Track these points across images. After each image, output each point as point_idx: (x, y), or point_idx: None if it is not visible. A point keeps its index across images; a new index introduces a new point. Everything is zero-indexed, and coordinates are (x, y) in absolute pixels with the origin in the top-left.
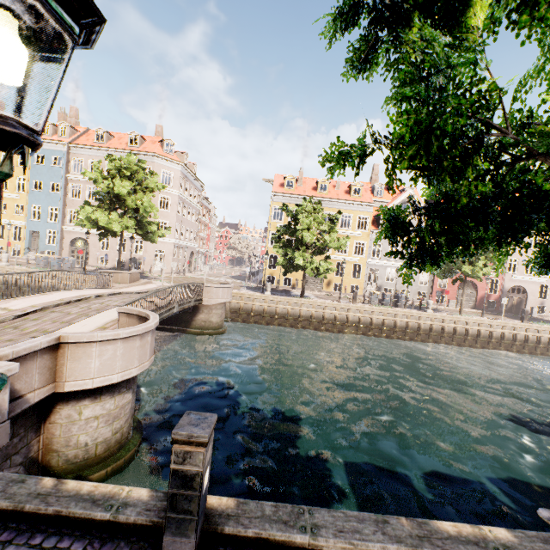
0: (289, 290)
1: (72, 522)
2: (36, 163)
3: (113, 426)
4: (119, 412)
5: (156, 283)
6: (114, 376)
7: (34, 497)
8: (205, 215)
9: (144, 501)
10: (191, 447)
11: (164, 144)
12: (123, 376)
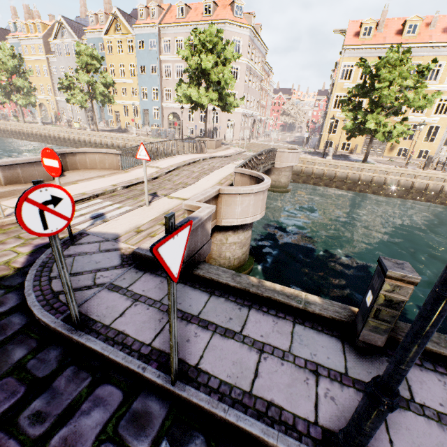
0: (346, 155)
1: (278, 304)
2: (139, 49)
3: (242, 250)
4: (245, 242)
5: (233, 148)
6: (248, 219)
7: (251, 286)
8: (266, 82)
9: (319, 303)
10: (400, 283)
11: (234, 7)
12: (252, 219)
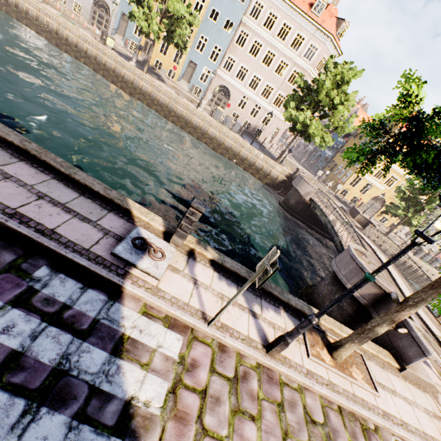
0: None
1: None
2: None
3: None
4: None
5: None
6: None
7: None
8: None
9: None
10: None
11: (341, 25)
12: None
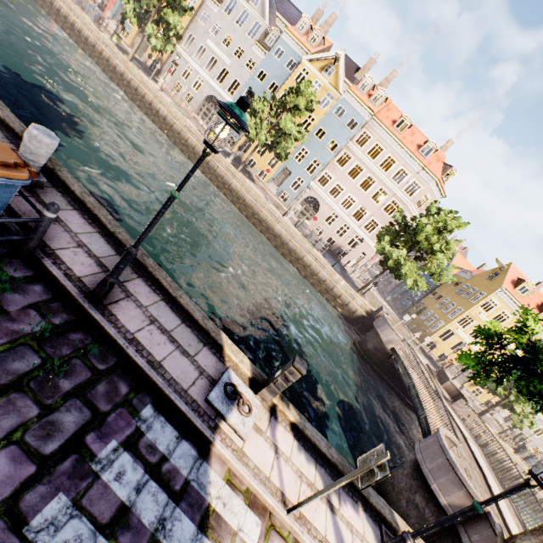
0: None
1: None
2: (334, 113)
3: None
4: None
5: None
6: None
7: None
8: None
9: None
10: None
11: (448, 171)
12: None
